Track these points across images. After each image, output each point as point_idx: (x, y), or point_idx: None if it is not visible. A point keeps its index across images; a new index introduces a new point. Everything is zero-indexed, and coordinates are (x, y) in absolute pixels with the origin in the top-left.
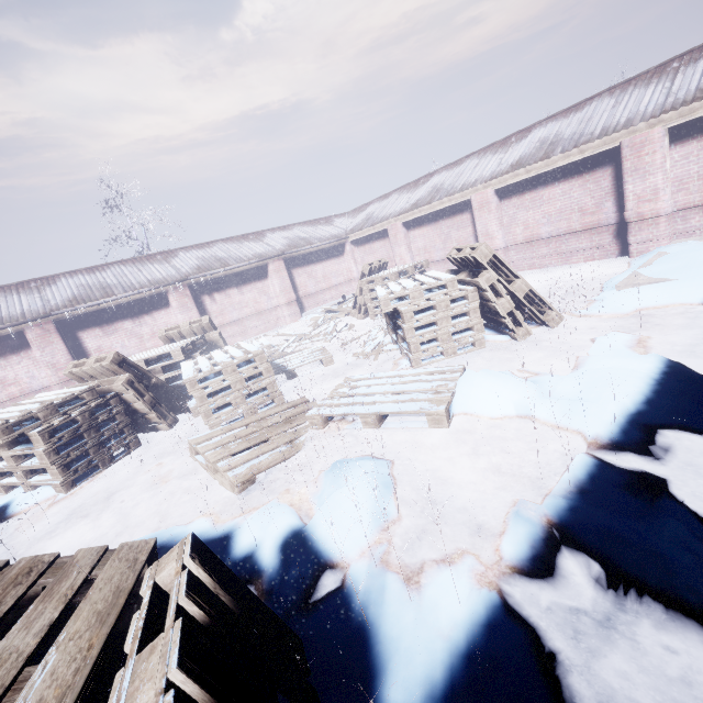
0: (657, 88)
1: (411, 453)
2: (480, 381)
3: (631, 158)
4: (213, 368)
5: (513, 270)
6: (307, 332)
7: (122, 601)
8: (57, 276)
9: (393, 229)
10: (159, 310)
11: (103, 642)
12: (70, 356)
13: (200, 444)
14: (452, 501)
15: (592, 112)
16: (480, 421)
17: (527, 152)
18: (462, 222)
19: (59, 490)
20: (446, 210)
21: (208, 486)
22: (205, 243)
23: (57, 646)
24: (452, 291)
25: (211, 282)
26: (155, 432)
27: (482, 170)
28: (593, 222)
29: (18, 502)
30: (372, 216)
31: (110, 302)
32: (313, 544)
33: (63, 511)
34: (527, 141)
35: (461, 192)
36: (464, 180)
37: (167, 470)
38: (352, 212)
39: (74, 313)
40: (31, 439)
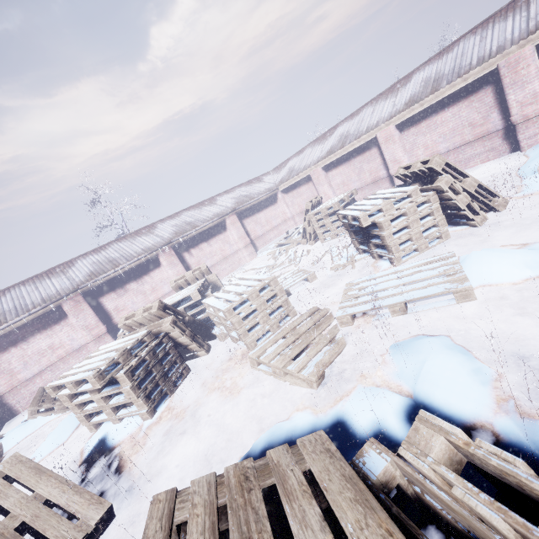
0: (515, 19)
1: (451, 326)
2: (487, 257)
3: (508, 75)
4: (242, 297)
5: (463, 171)
6: (270, 263)
7: (363, 486)
8: (73, 260)
9: (315, 173)
10: (154, 270)
11: (395, 525)
12: (97, 317)
13: (259, 356)
14: (528, 354)
15: (463, 50)
16: (502, 288)
17: (416, 91)
18: (371, 156)
19: (146, 417)
20: (356, 150)
21: (278, 388)
22: (174, 214)
23: (356, 537)
24: (416, 198)
25: (187, 242)
26: (194, 359)
27: (380, 113)
28: (483, 131)
29: (113, 434)
30: (295, 168)
31: (118, 271)
32: (438, 412)
33: (158, 433)
34: (412, 83)
35: (368, 133)
36: (366, 124)
37: (231, 384)
38: (274, 170)
39: (94, 284)
40: (118, 380)
